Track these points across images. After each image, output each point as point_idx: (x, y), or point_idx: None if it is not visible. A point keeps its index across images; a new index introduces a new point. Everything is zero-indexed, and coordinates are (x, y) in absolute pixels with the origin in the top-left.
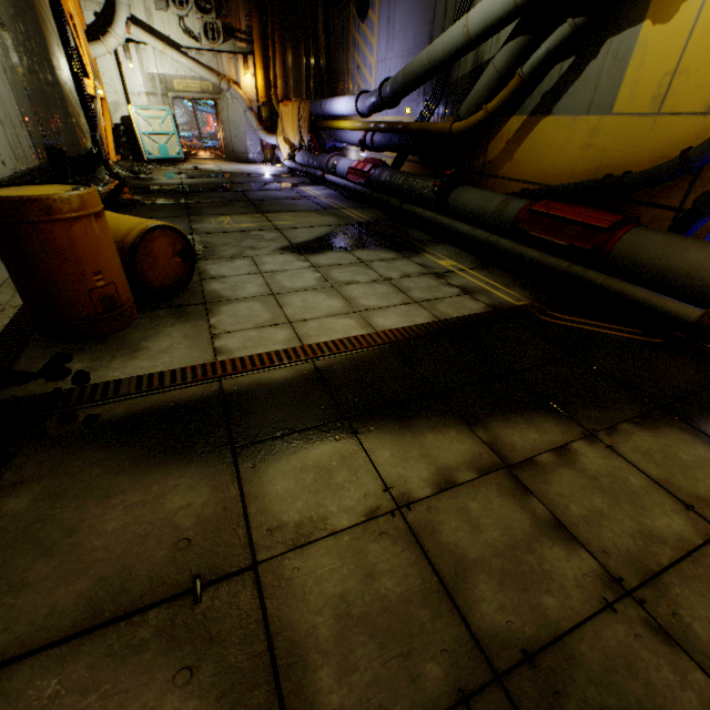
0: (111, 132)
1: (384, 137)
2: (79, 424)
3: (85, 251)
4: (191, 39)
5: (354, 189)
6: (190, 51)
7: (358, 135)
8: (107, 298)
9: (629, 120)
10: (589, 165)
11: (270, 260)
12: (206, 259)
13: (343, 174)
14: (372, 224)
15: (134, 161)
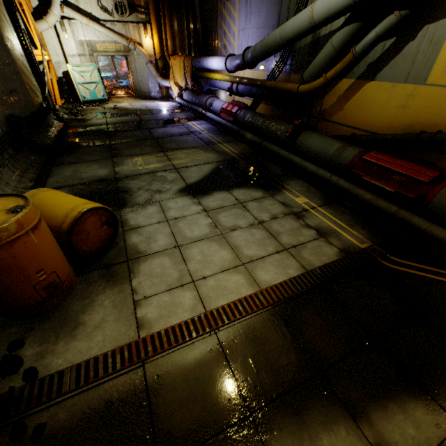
0: (56, 84)
1: (246, 87)
2: (27, 439)
3: (27, 259)
4: (106, 14)
5: (226, 125)
6: (106, 23)
7: (227, 84)
8: (49, 285)
9: (440, 90)
10: (405, 121)
11: (172, 204)
12: (126, 206)
13: (217, 112)
14: (242, 159)
15: (74, 102)
